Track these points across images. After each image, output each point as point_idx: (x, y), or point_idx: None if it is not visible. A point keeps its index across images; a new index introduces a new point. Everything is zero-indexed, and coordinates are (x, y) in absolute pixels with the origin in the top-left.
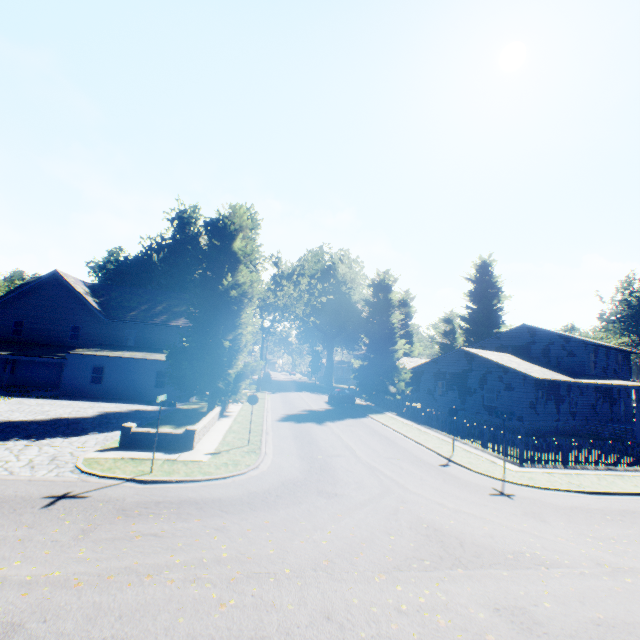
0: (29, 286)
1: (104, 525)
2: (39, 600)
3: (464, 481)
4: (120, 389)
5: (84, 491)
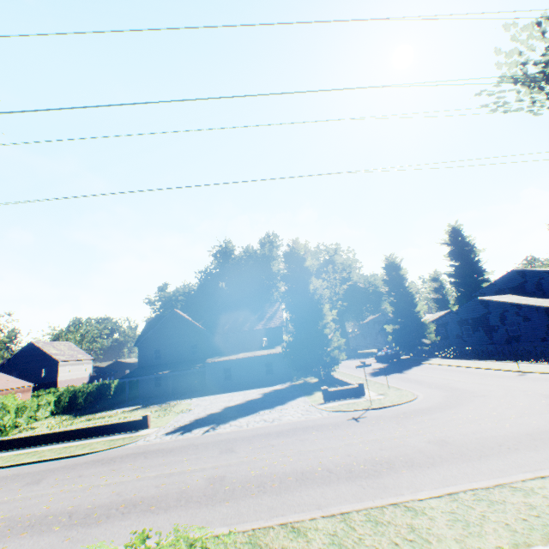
0: (159, 324)
1: (399, 421)
2: (432, 435)
3: (546, 378)
4: (244, 380)
5: (358, 415)
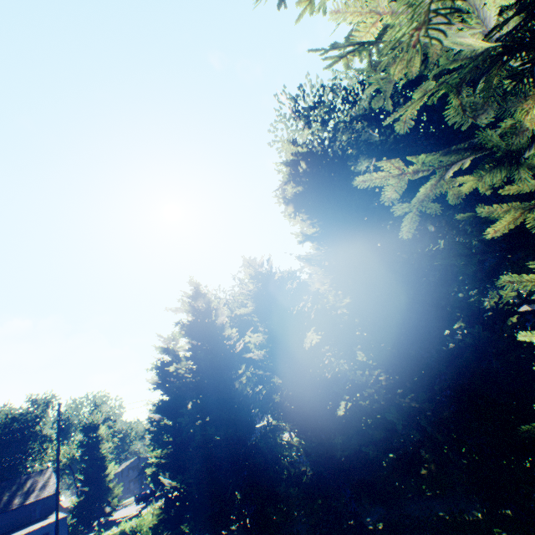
0: None
1: None
2: None
3: None
4: None
5: None
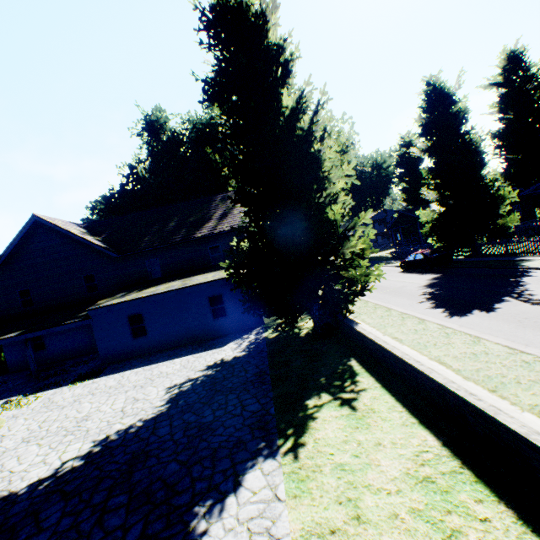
0: (13, 245)
1: None
2: None
3: None
4: (171, 335)
5: None
